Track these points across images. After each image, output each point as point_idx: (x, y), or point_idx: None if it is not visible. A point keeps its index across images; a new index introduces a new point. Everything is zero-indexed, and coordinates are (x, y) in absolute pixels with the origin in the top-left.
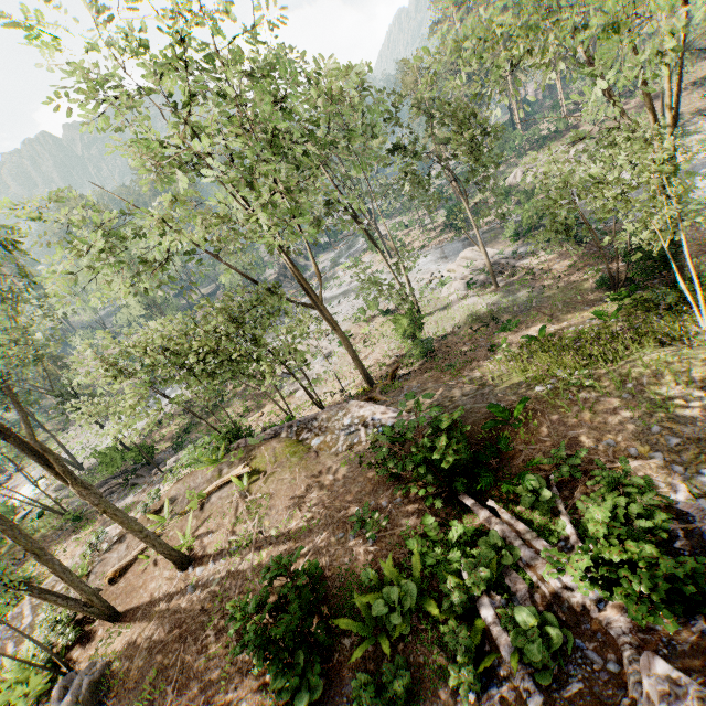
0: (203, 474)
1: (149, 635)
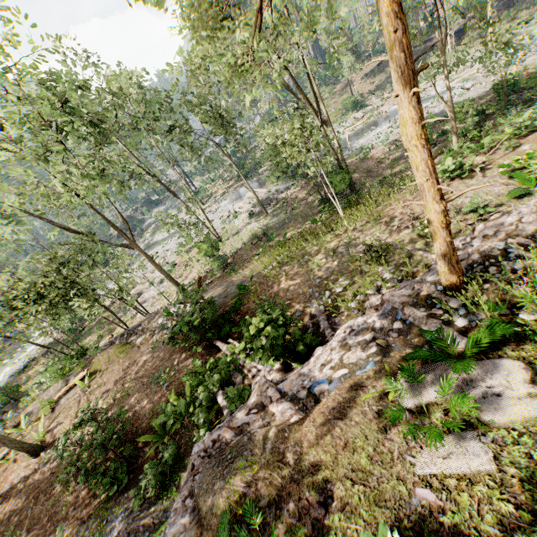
0: (54, 388)
1: (10, 509)
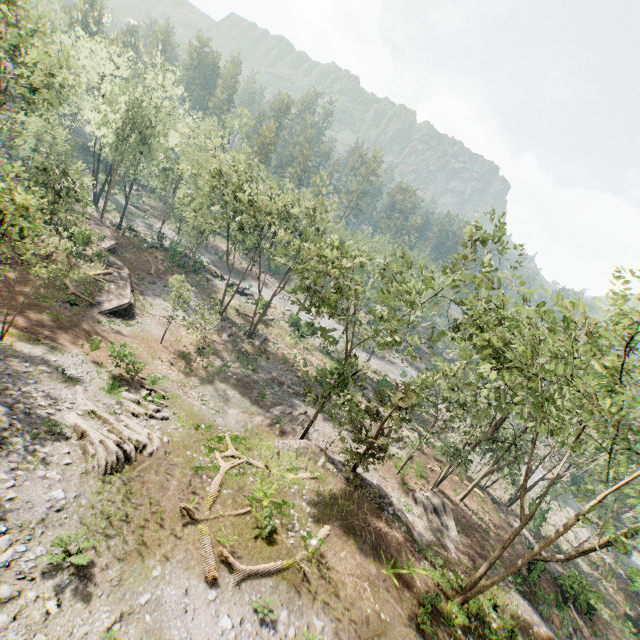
0: None
1: (454, 509)
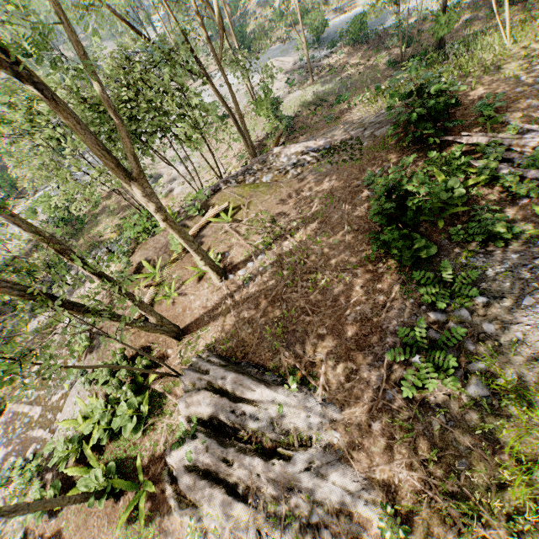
0: (164, 236)
1: (236, 319)
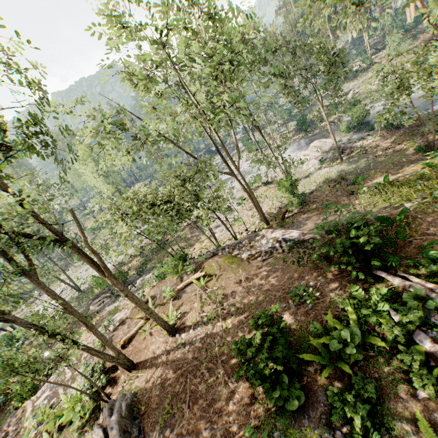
0: (170, 281)
1: (158, 376)
